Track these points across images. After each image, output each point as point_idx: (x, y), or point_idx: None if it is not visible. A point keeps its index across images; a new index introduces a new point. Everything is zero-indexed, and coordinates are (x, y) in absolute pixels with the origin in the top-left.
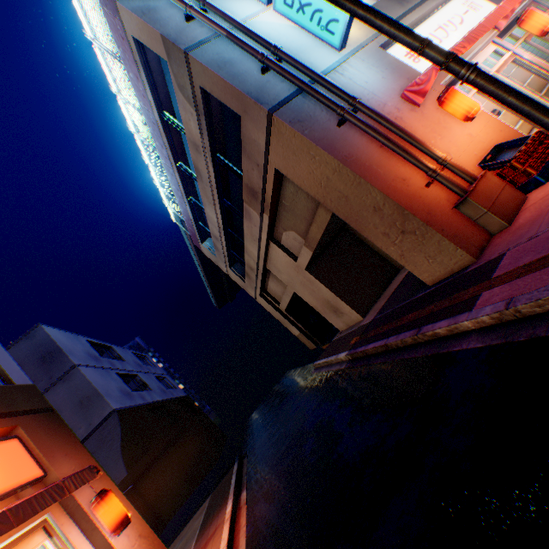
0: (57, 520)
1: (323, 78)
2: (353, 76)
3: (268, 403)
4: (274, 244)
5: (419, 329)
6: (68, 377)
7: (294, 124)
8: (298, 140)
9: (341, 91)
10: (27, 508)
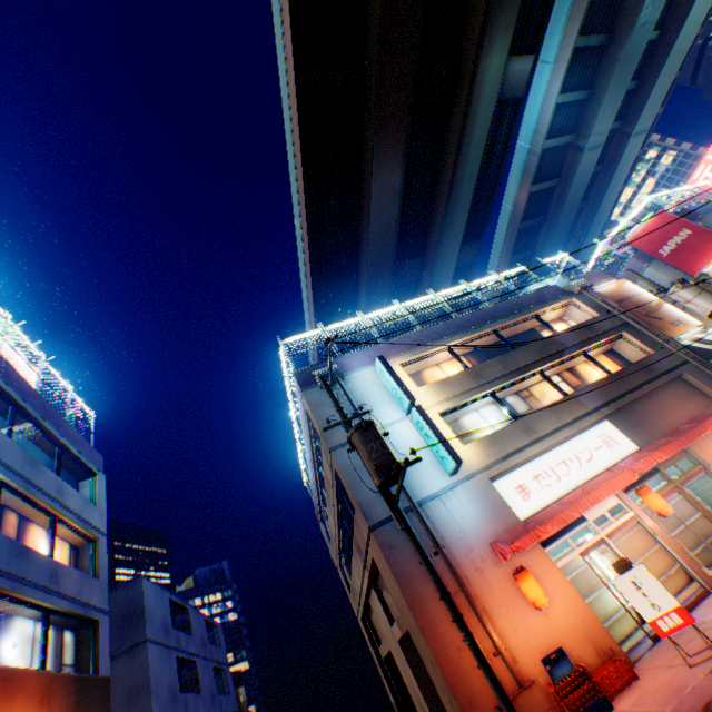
0: None
1: (420, 513)
2: (454, 506)
3: None
4: (375, 592)
5: None
6: (134, 651)
7: (384, 547)
8: (384, 560)
9: (430, 531)
10: None
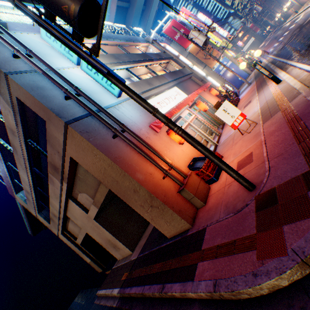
0: None
1: (106, 110)
2: (125, 111)
3: None
4: (72, 201)
5: (163, 286)
6: None
7: (83, 133)
8: (85, 143)
9: (116, 119)
10: None
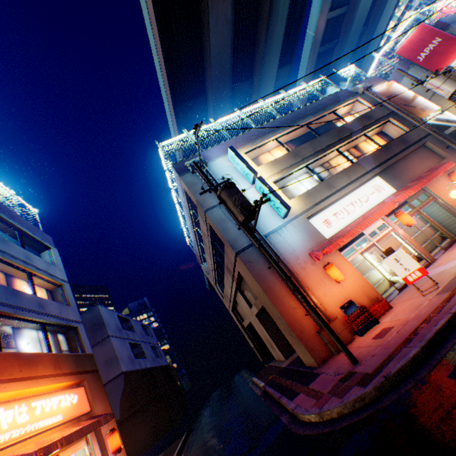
0: (92, 436)
1: (266, 241)
2: (286, 236)
3: (221, 392)
4: (240, 293)
5: (281, 396)
6: (103, 342)
7: (246, 263)
8: (247, 270)
9: (273, 251)
10: (89, 427)
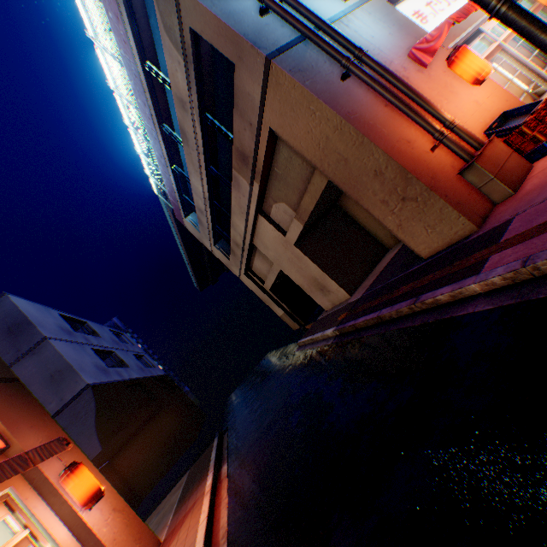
0: (21, 494)
1: (328, 25)
2: (359, 29)
3: (248, 382)
4: (263, 218)
5: (418, 298)
6: (37, 350)
7: (295, 74)
8: (297, 92)
9: (347, 40)
10: None
